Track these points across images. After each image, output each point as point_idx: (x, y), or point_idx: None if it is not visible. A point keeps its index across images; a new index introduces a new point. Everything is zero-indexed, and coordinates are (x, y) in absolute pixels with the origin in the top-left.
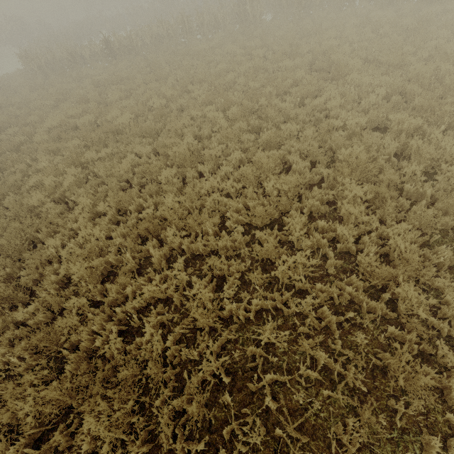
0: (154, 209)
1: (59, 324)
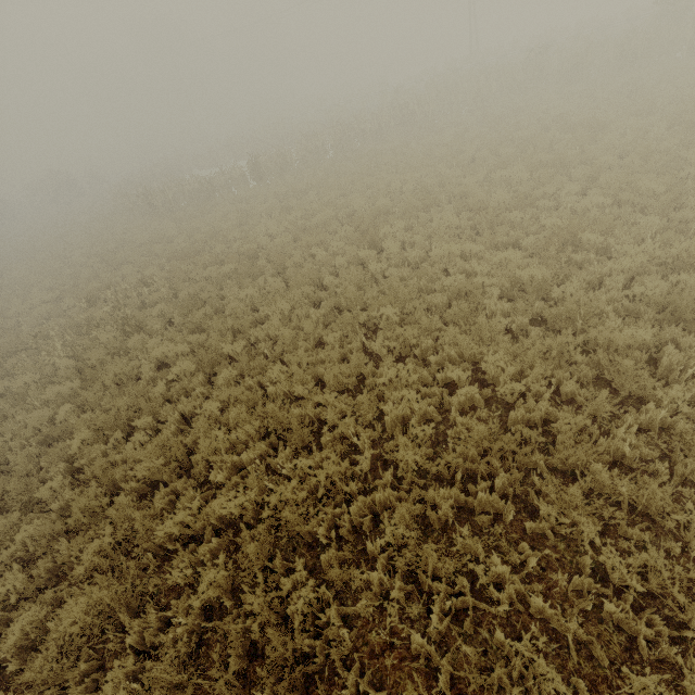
0: (516, 247)
1: (560, 309)
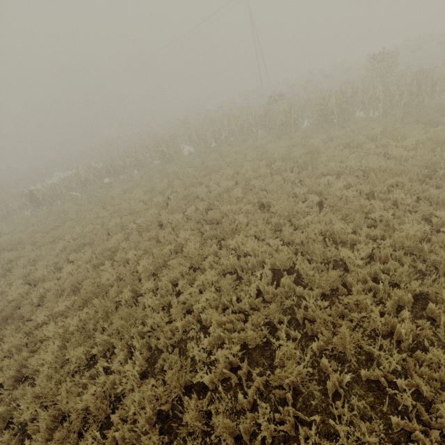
0: None
1: None
